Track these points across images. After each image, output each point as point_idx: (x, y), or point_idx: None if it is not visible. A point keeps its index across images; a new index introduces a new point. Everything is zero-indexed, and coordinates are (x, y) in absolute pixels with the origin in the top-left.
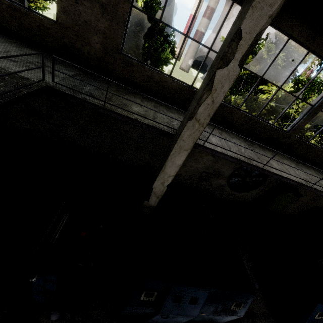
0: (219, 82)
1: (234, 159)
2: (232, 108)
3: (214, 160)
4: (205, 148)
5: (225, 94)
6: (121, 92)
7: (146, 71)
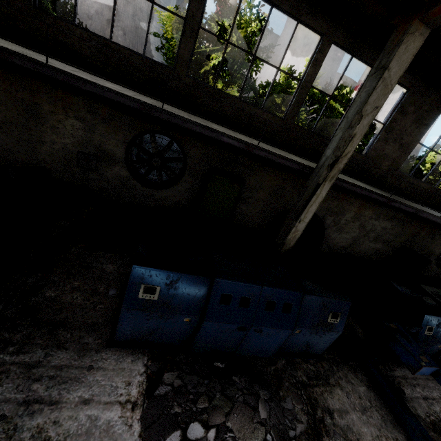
0: None
1: None
2: (59, 21)
3: (85, 127)
4: None
5: None
6: None
7: None
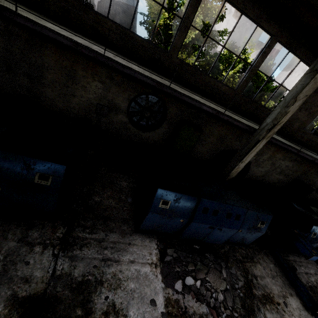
0: None
1: (69, 42)
2: (98, 15)
3: (104, 88)
4: (20, 16)
5: None
6: None
7: None
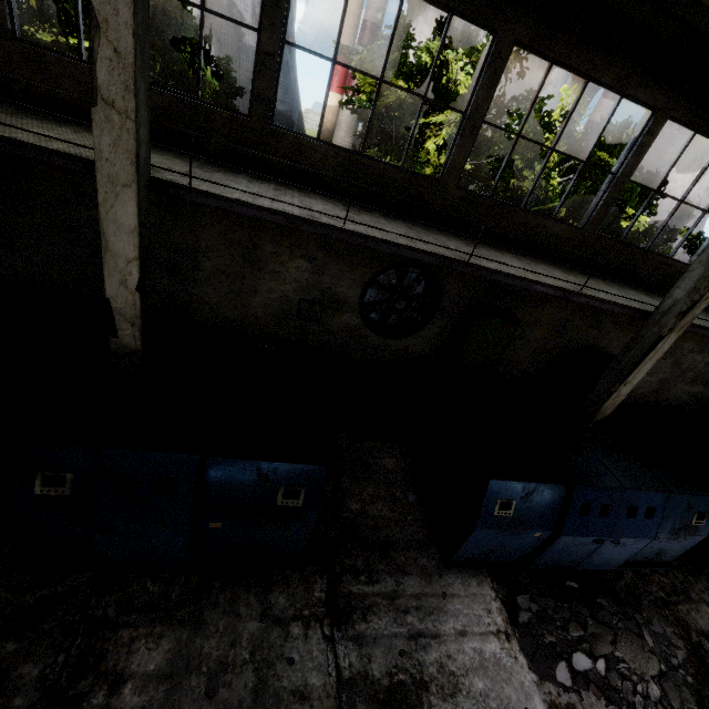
0: (104, 1)
1: (279, 217)
2: (301, 138)
3: (313, 268)
4: (197, 192)
5: (133, 29)
6: (24, 116)
7: (84, 74)
